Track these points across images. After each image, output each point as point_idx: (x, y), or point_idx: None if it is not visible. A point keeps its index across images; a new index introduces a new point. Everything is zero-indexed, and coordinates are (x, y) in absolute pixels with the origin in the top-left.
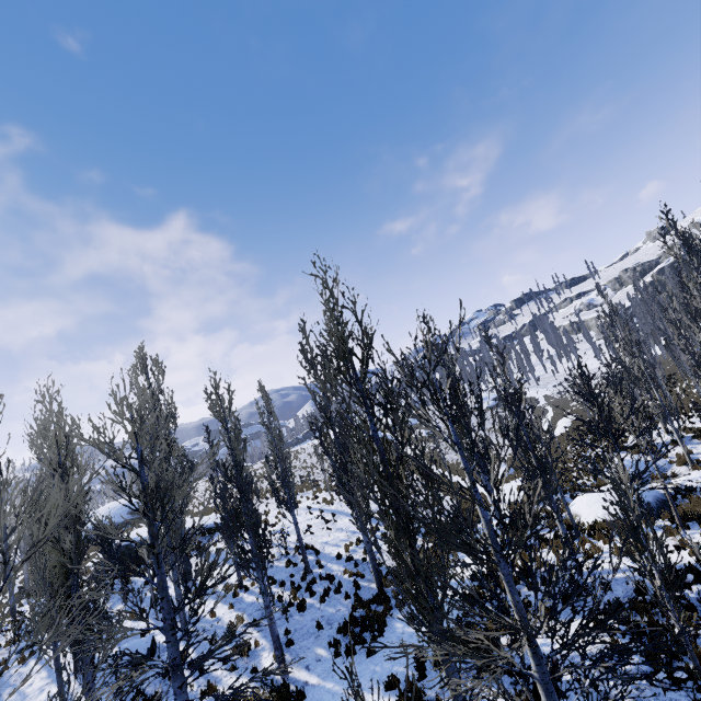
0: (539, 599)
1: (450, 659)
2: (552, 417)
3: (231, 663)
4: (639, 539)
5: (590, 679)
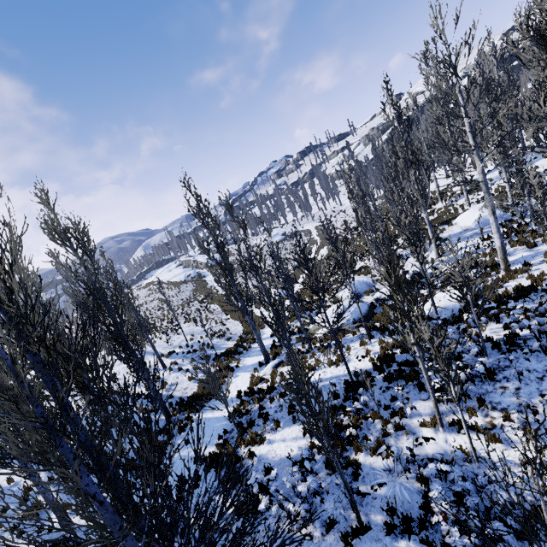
0: (276, 411)
1: (153, 545)
2: (318, 246)
3: (17, 531)
4: (308, 407)
5: (283, 496)
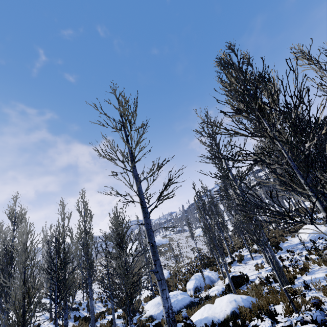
0: None
1: None
2: None
3: None
4: None
5: None
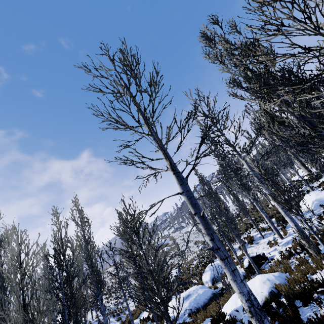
0: None
1: None
2: None
3: None
4: None
5: None
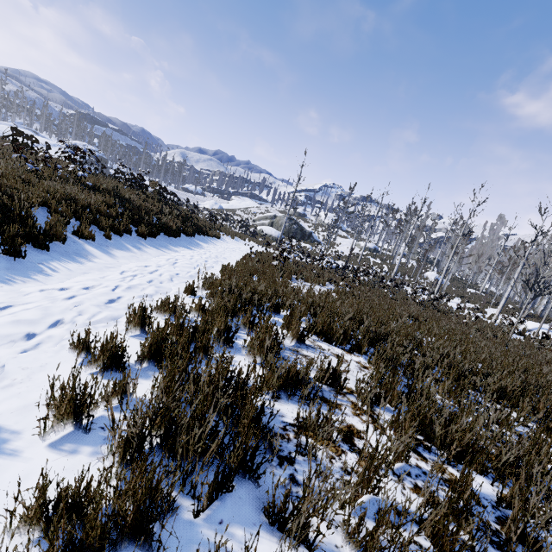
0: None
1: None
2: None
3: None
4: None
5: None
